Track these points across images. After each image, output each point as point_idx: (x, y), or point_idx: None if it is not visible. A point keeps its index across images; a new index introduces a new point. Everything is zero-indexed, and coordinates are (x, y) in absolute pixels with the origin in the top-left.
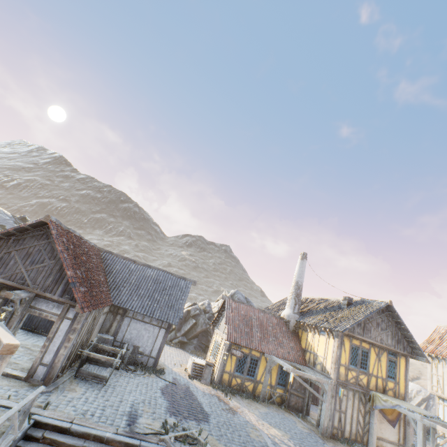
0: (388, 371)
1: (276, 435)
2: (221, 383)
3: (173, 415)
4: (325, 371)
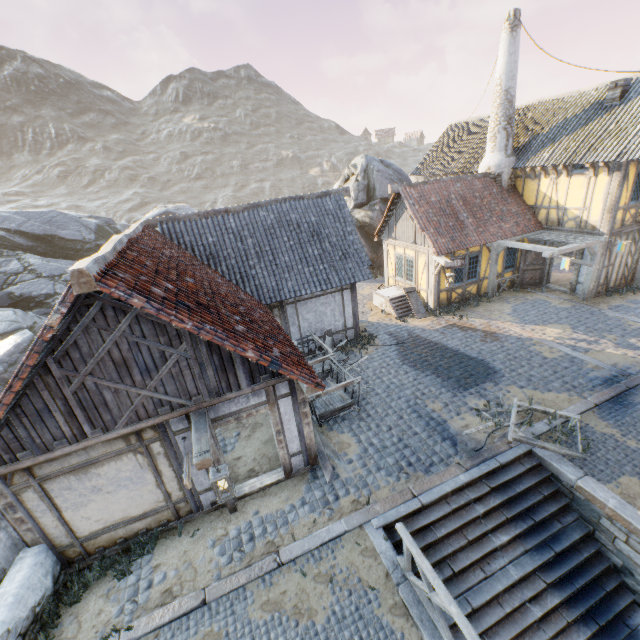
0: None
1: (560, 335)
2: (439, 305)
3: (463, 391)
4: (586, 228)
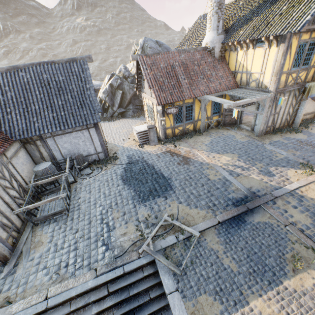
0: None
1: (228, 162)
2: (167, 137)
3: (141, 203)
4: (261, 87)
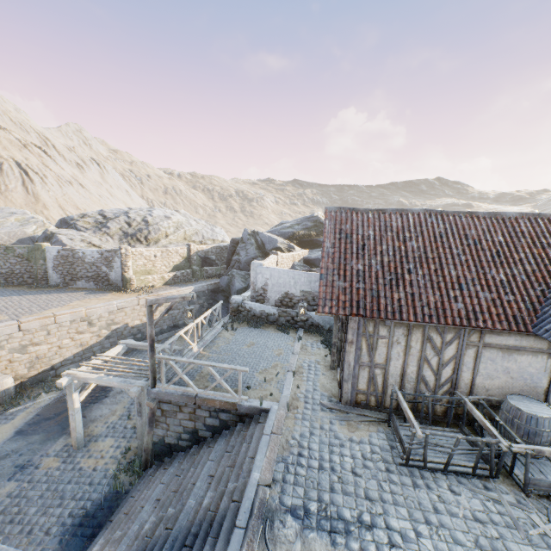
0: None
1: None
2: None
3: None
4: None
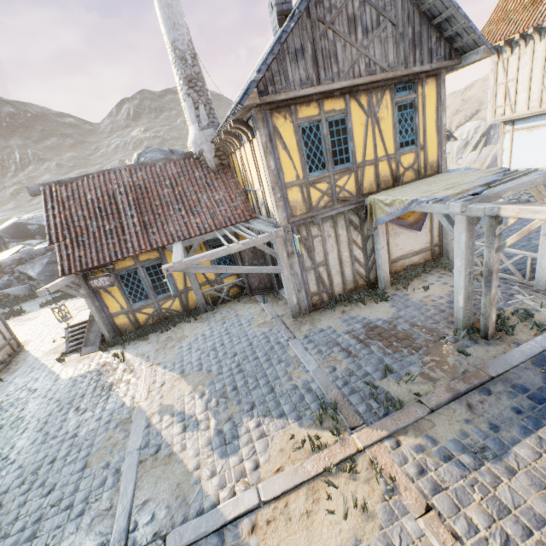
0: (400, 135)
1: (176, 401)
2: (121, 332)
3: None
4: (270, 216)
